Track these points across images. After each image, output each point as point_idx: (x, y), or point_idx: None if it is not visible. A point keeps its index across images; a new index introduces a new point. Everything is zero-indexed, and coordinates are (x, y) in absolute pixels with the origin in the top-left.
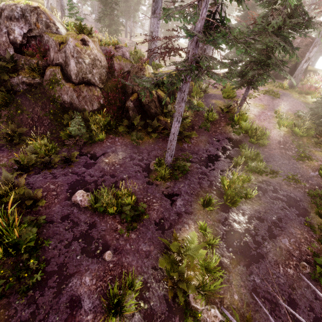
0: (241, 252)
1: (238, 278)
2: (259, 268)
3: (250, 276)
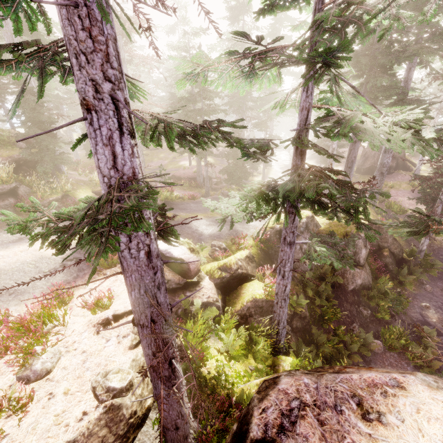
0: None
1: None
2: None
3: None
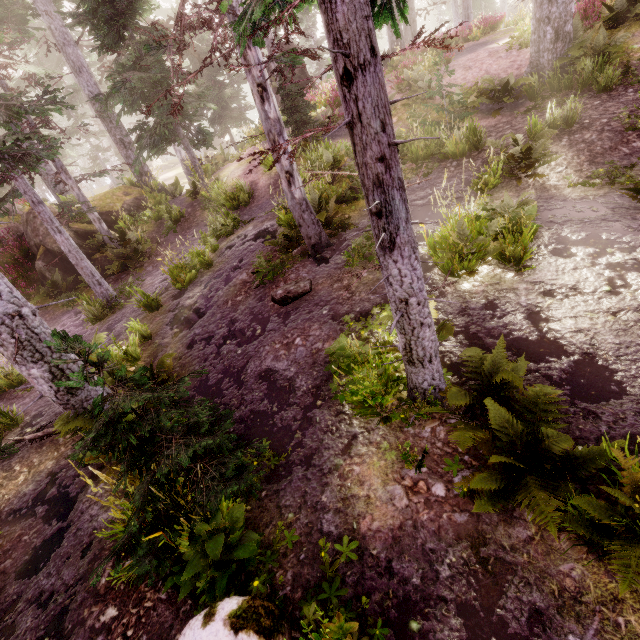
0: (188, 320)
1: (178, 344)
2: (204, 320)
3: (192, 333)
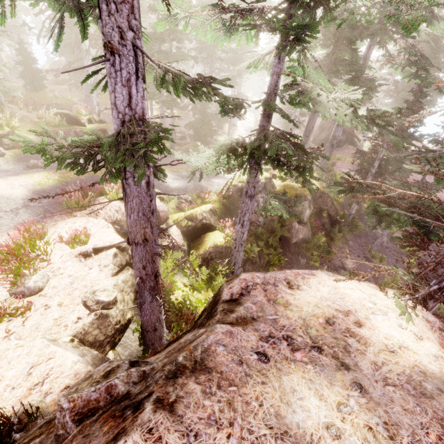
0: None
1: None
2: None
3: None
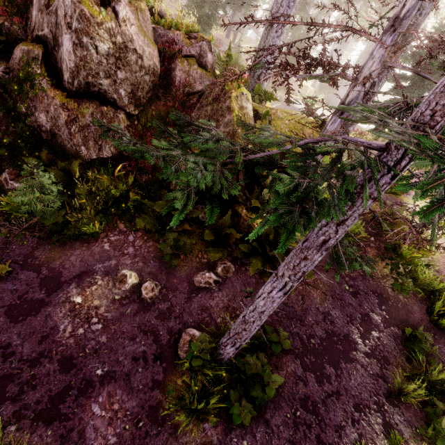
0: None
1: None
2: None
3: None
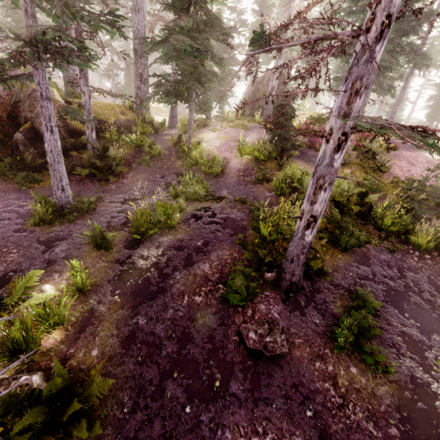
0: (134, 291)
1: (113, 326)
2: (152, 306)
3: (133, 319)
